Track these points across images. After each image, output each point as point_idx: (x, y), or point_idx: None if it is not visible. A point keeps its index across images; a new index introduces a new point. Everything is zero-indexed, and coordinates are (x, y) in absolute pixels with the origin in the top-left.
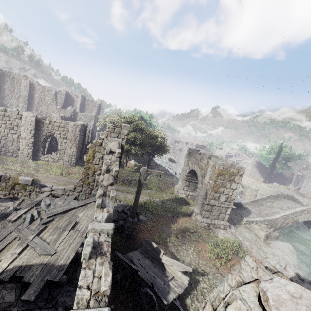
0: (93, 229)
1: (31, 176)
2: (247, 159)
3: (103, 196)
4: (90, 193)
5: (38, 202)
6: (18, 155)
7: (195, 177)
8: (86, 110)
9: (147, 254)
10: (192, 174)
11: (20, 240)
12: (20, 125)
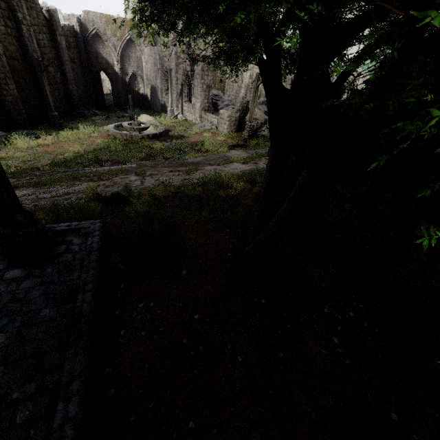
0: None
1: None
2: None
3: None
4: None
5: None
6: None
7: None
8: None
9: None
10: None
11: None
12: None
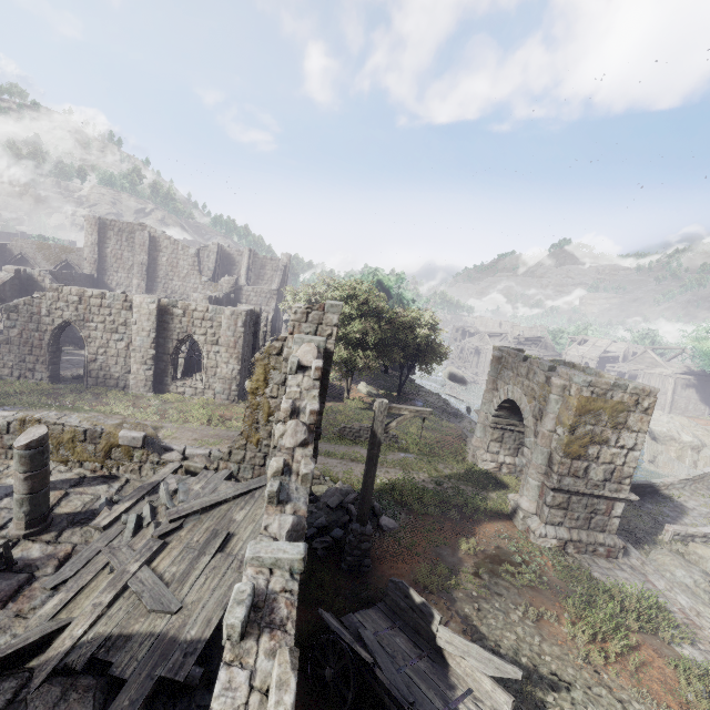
0: (256, 558)
1: (142, 428)
2: (661, 366)
3: (284, 473)
4: (262, 464)
5: (153, 486)
6: (129, 384)
7: (516, 419)
8: (260, 279)
9: (400, 621)
10: (509, 410)
11: (113, 573)
12: (130, 322)
